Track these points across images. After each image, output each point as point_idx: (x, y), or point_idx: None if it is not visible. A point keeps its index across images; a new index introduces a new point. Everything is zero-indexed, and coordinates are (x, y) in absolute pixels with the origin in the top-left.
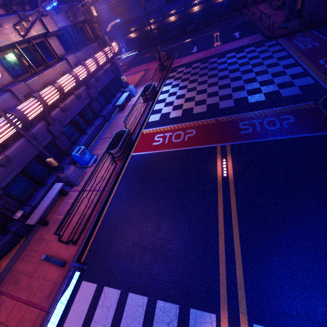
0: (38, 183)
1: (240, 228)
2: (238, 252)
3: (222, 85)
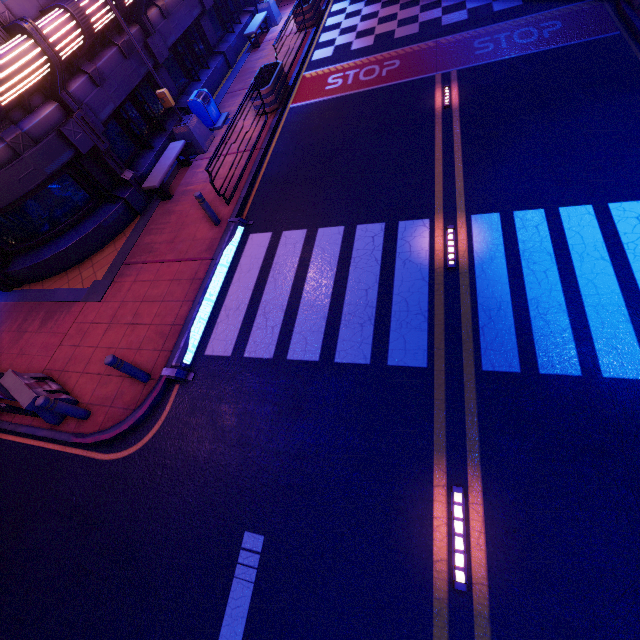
0: (140, 144)
1: (464, 151)
2: (459, 170)
3: None
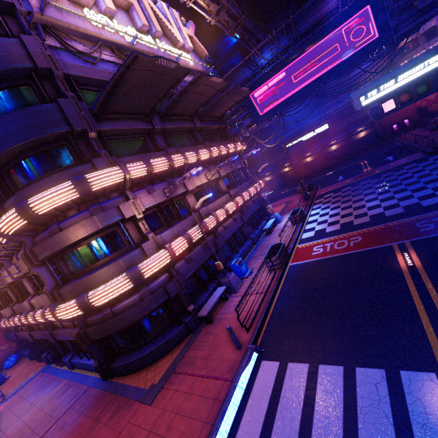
0: (202, 288)
1: None
2: None
3: (383, 198)
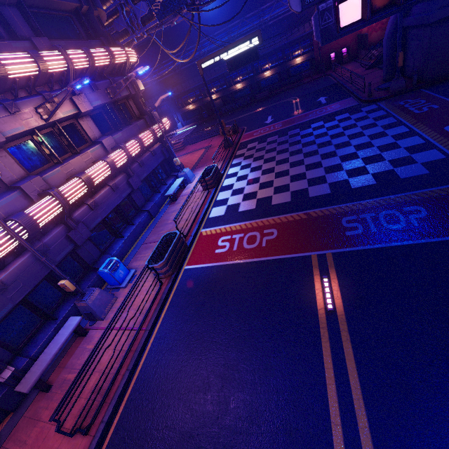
0: (45, 317)
1: (369, 416)
2: None
3: (309, 164)
